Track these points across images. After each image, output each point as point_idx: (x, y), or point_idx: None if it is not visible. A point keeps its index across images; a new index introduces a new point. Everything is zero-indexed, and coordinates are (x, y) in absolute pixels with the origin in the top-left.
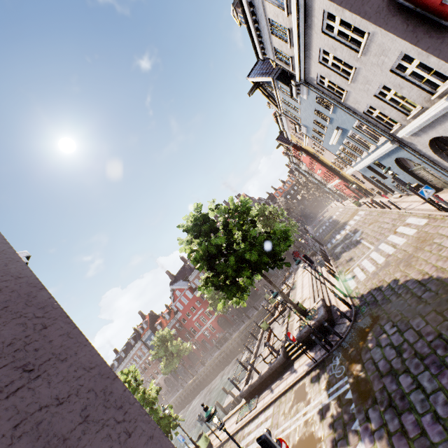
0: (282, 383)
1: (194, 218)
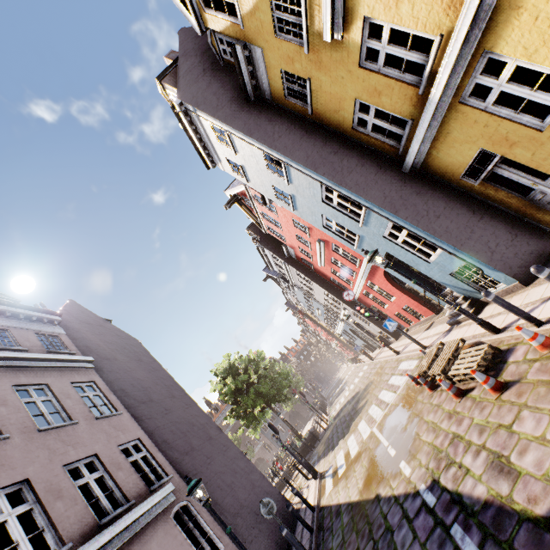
0: (285, 489)
1: (225, 363)
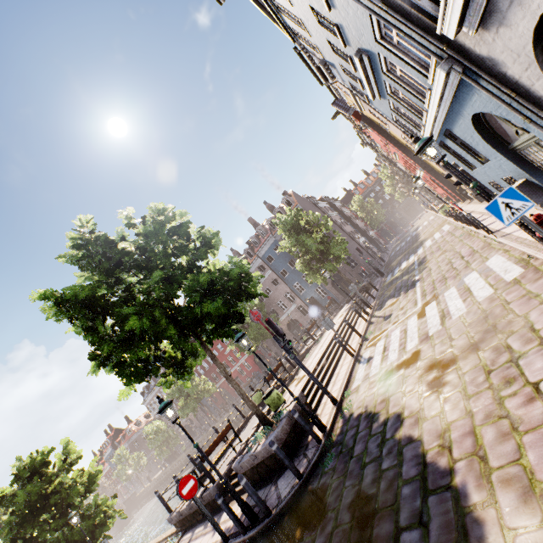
0: (197, 540)
1: (75, 242)
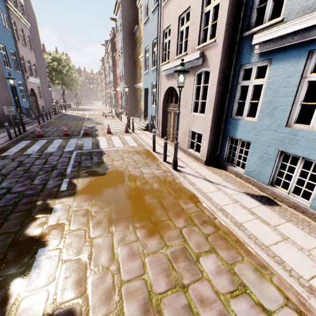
0: None
1: (58, 56)
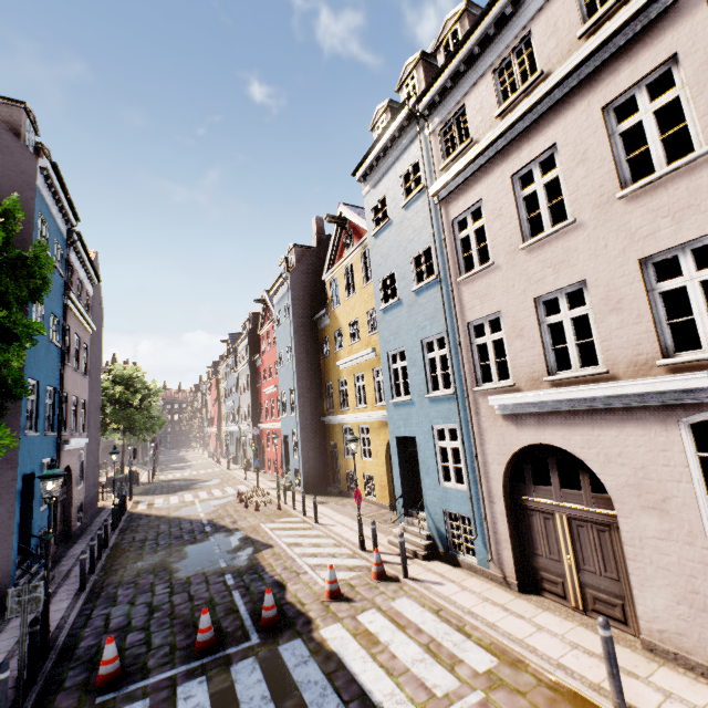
0: None
1: (129, 373)
